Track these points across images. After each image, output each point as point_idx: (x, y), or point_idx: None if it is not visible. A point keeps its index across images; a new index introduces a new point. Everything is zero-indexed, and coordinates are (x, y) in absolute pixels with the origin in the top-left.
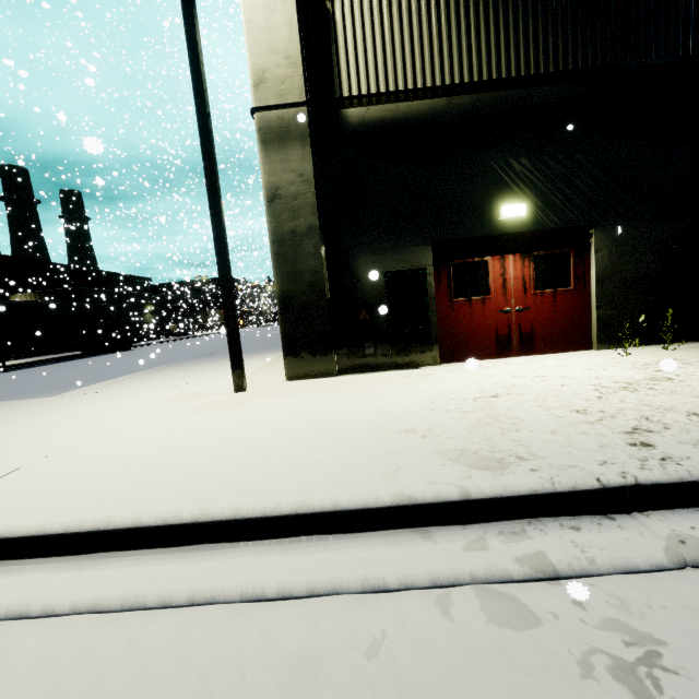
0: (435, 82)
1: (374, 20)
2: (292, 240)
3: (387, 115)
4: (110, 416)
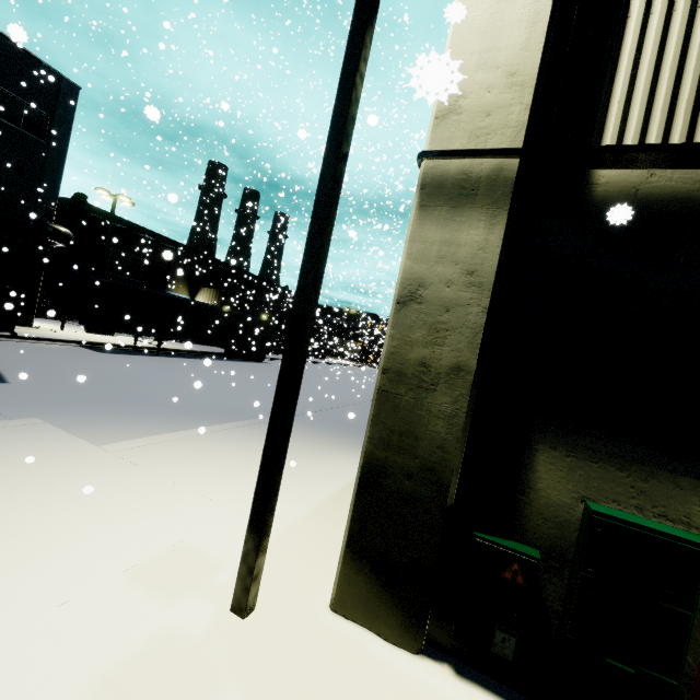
0: None
1: None
2: (416, 378)
3: (696, 189)
4: (28, 589)
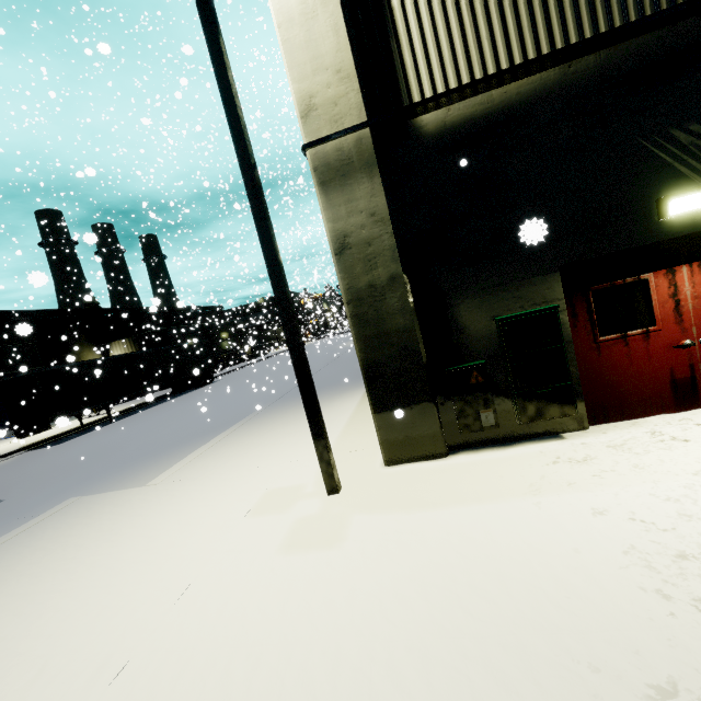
0: (540, 49)
1: None
2: (371, 297)
3: (475, 111)
4: (194, 549)
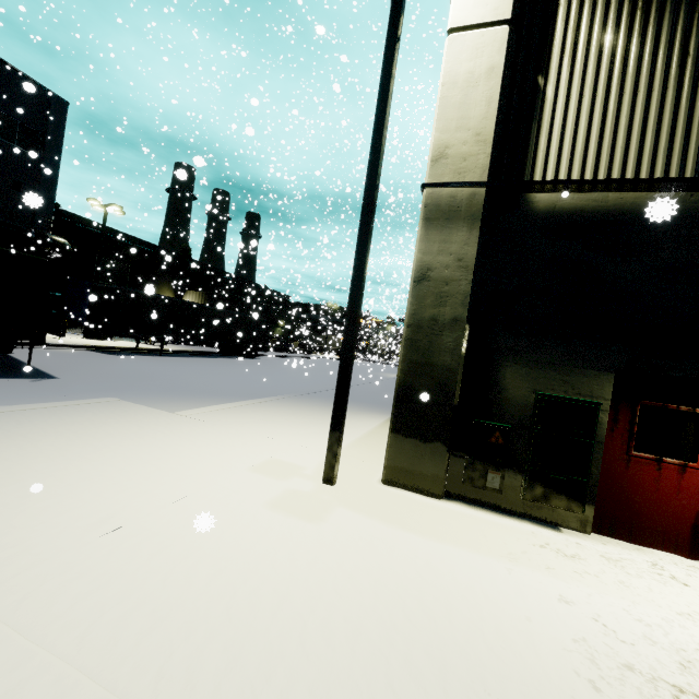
0: (668, 172)
1: (595, 97)
2: (430, 328)
3: (587, 205)
4: (197, 474)
